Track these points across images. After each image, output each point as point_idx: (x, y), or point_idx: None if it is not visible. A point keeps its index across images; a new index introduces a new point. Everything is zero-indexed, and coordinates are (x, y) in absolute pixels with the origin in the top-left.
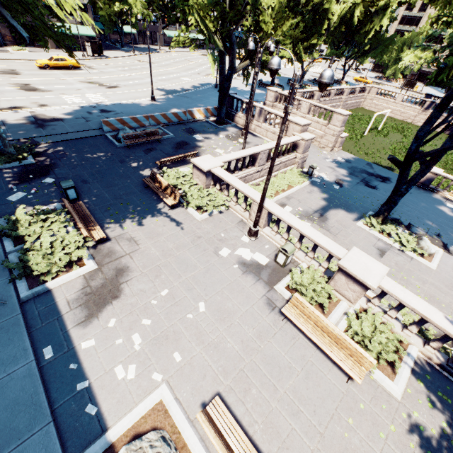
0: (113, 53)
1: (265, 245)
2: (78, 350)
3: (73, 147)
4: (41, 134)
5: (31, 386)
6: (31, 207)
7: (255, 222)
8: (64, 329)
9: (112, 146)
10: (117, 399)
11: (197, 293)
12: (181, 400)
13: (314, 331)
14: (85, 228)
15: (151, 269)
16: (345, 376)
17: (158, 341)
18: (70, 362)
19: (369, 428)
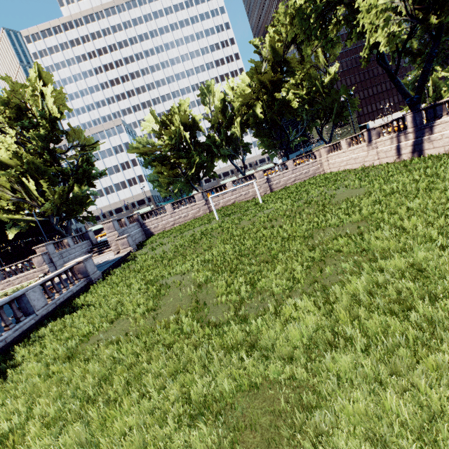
0: None
1: None
2: None
3: None
4: None
5: None
6: None
7: None
8: None
9: None
10: None
11: None
12: None
13: None
14: None
15: None
16: None
17: None
18: None
19: None
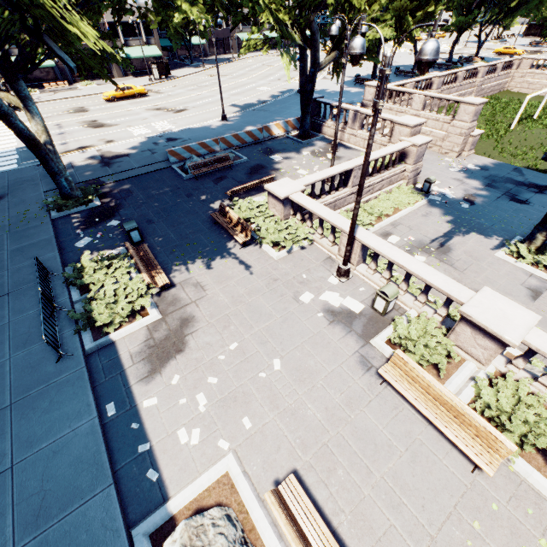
0: (181, 71)
1: (360, 288)
2: (141, 408)
3: (138, 184)
4: (107, 173)
5: (94, 444)
6: (97, 252)
7: (345, 258)
8: (127, 385)
9: (178, 178)
10: (180, 466)
11: (272, 347)
12: (250, 475)
13: (424, 401)
14: (148, 273)
15: (219, 319)
16: (470, 463)
17: (225, 403)
18: (132, 421)
19: (506, 539)
